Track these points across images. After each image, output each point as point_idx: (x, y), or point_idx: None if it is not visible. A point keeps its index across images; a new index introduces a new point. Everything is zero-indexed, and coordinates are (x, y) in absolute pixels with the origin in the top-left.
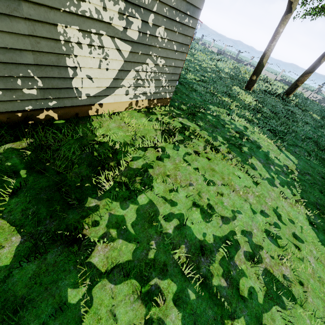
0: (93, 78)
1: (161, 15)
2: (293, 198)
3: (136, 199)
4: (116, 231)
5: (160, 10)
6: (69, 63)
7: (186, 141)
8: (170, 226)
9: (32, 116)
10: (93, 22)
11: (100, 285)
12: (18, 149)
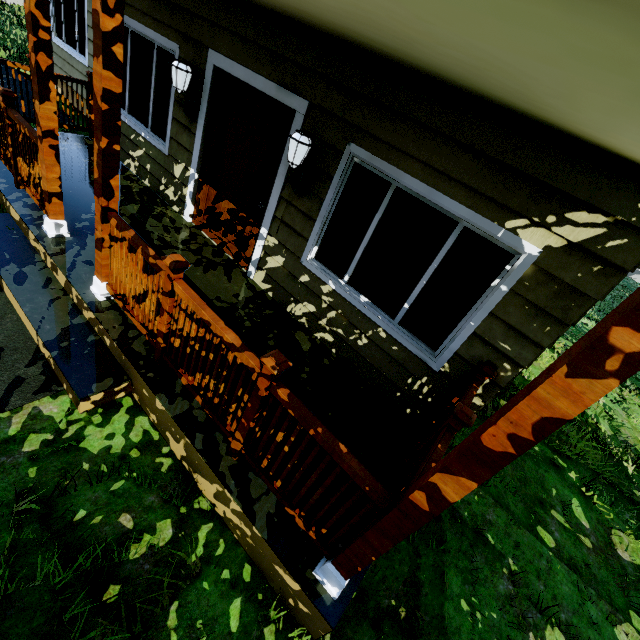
0: None
1: None
2: None
3: None
4: None
5: None
6: None
7: None
8: None
9: None
10: None
11: None
12: None
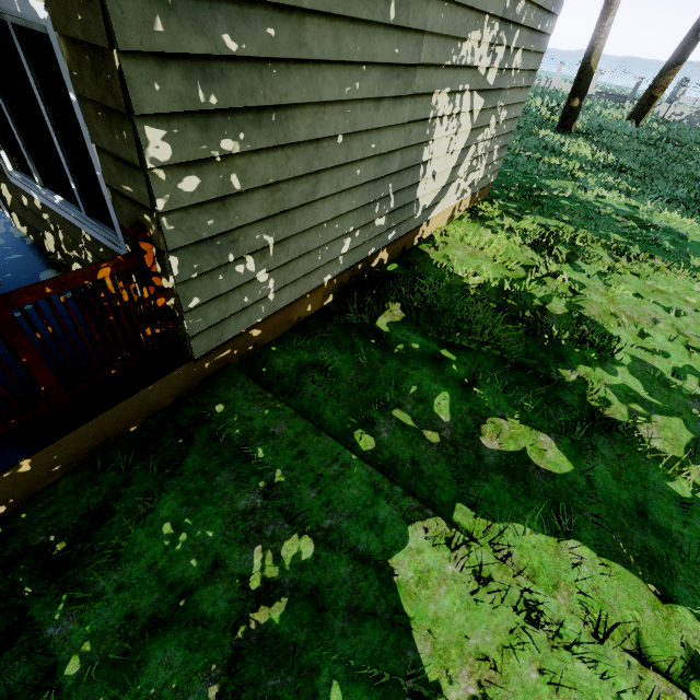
0: (435, 175)
1: (524, 29)
2: None
3: (614, 359)
4: (638, 406)
5: (527, 20)
6: (425, 156)
7: (578, 253)
8: (692, 385)
9: (367, 266)
10: (463, 72)
11: (694, 472)
12: (398, 322)
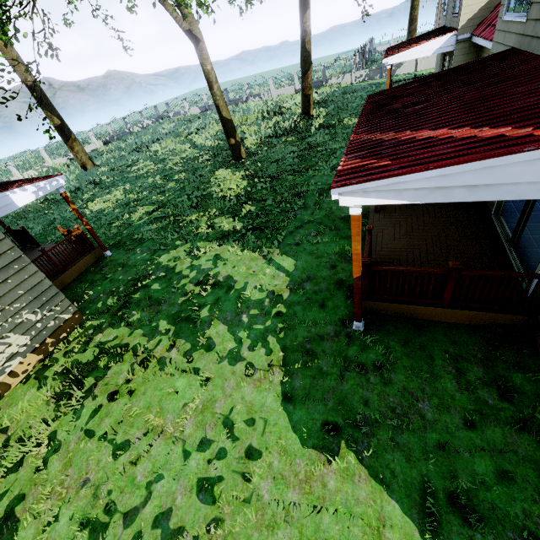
0: None
1: None
2: (267, 363)
3: None
4: None
5: None
6: None
7: (99, 382)
8: None
9: None
10: None
11: None
12: None
